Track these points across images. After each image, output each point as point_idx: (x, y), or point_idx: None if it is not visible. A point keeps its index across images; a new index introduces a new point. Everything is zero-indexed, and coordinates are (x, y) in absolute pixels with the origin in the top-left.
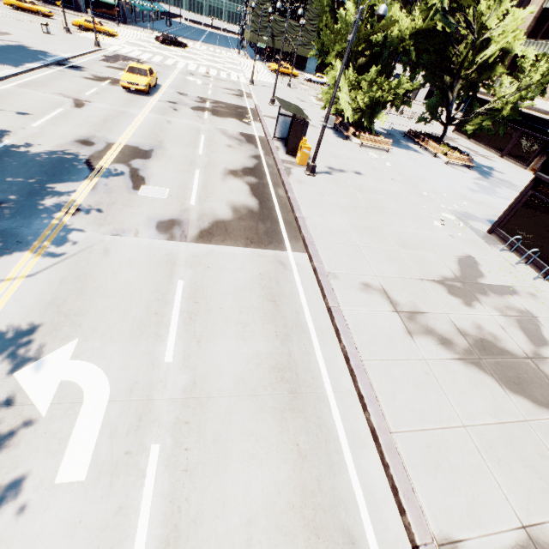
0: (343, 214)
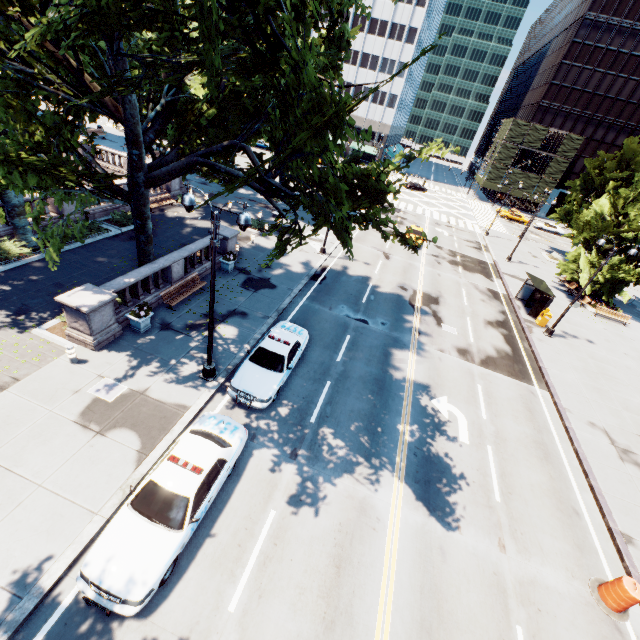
0: (576, 373)
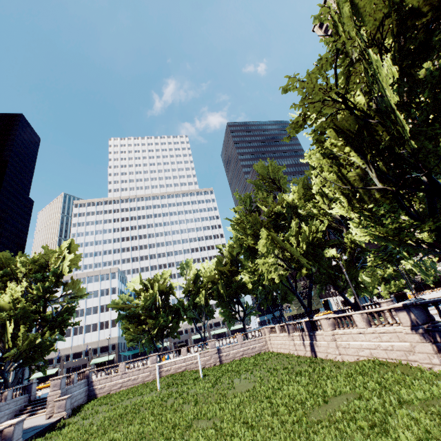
0: None
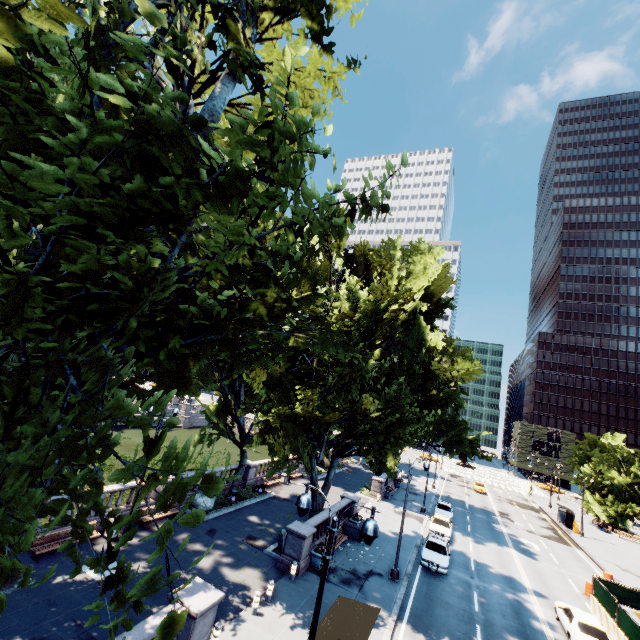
0: (600, 549)
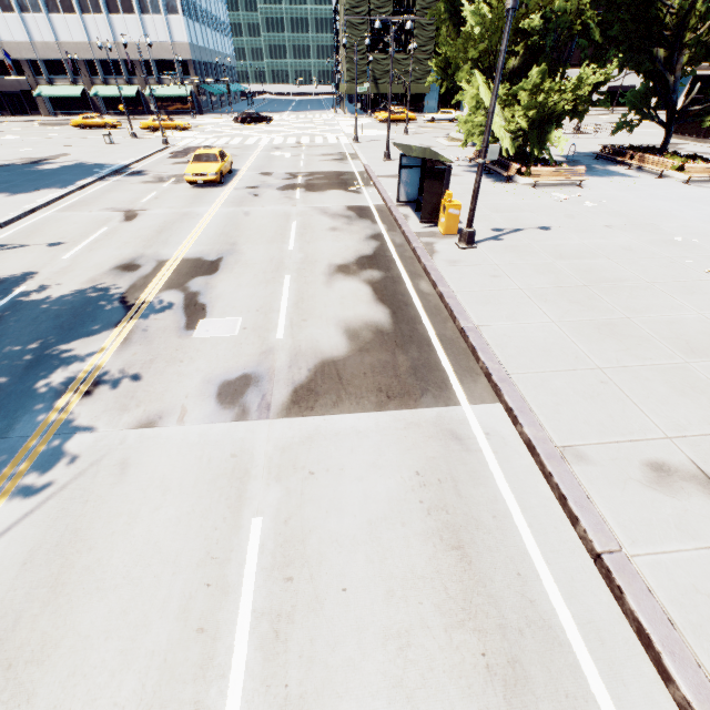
0: (546, 307)
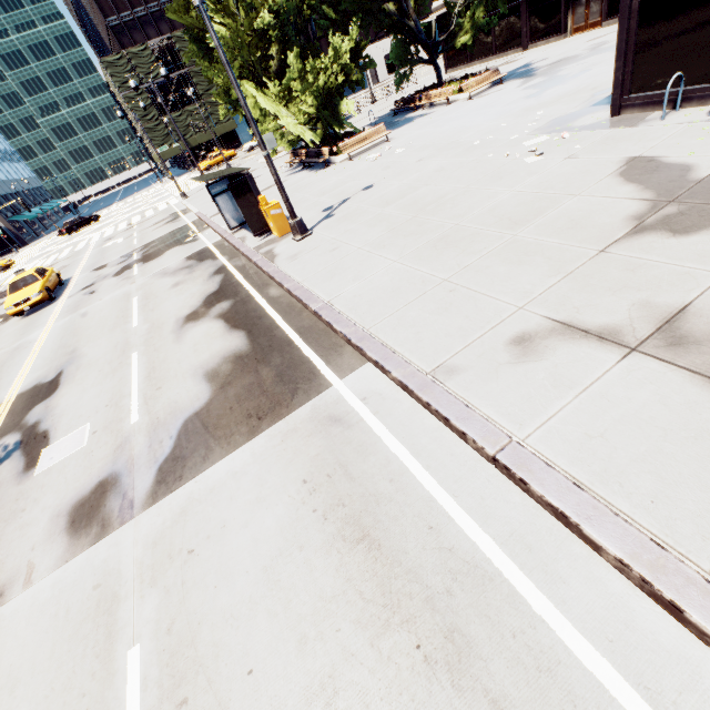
0: (386, 252)
